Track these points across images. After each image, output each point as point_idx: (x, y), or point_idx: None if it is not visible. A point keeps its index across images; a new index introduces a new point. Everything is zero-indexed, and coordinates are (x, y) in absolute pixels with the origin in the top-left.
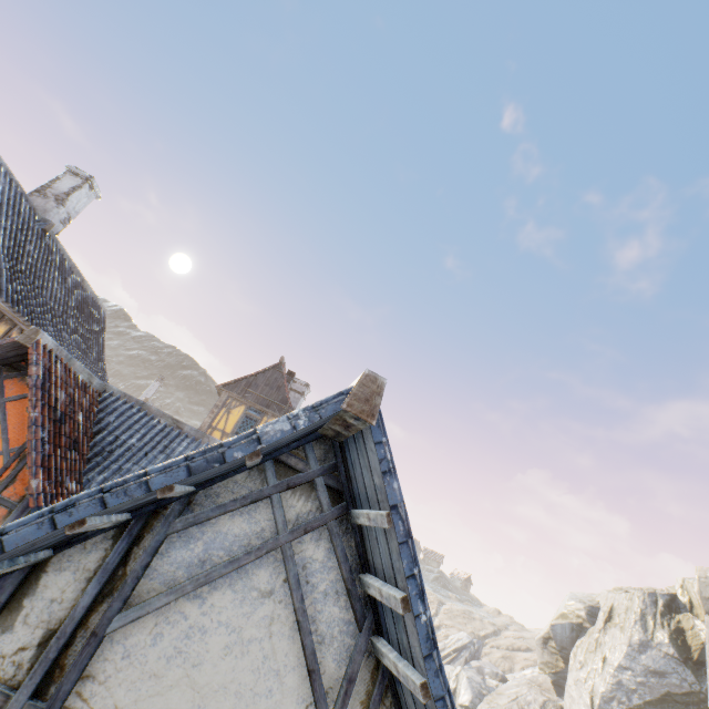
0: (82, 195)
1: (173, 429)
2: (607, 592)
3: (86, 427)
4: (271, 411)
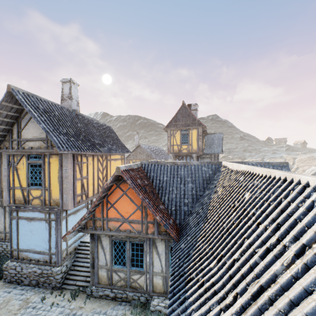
0: (74, 89)
1: (174, 166)
2: None
3: (149, 182)
4: (191, 127)
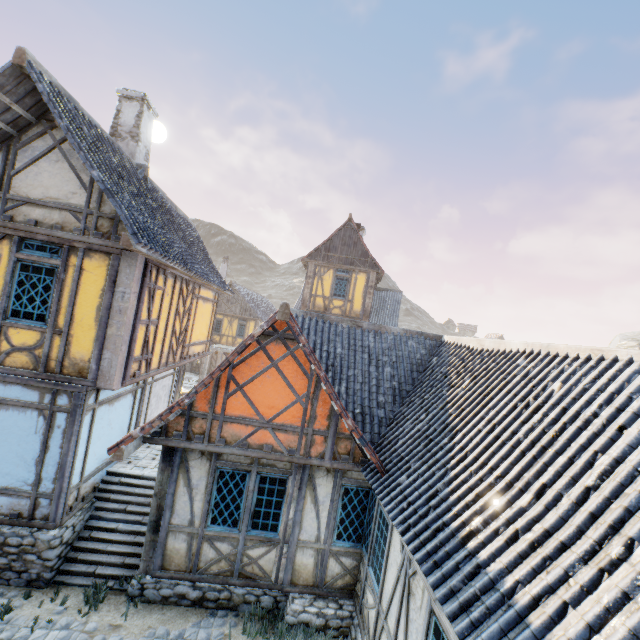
0: (146, 121)
1: (355, 329)
2: None
3: None
4: (356, 267)
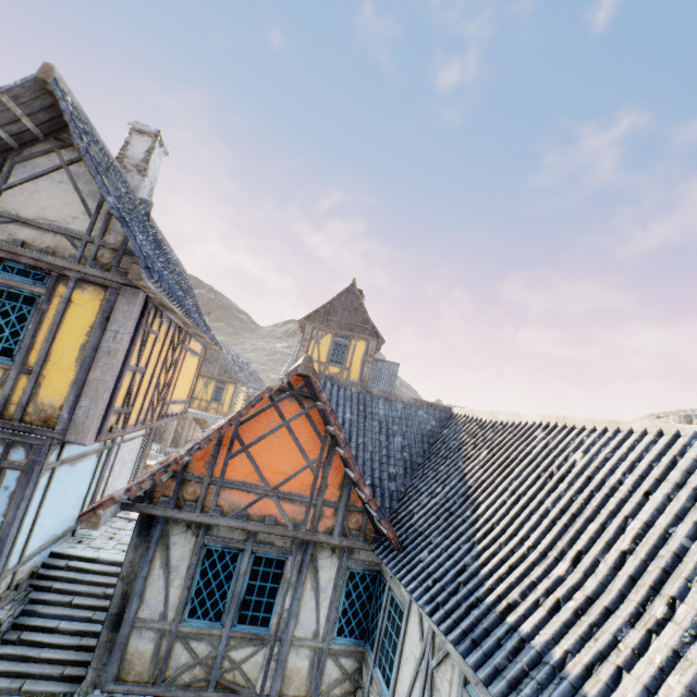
0: (156, 157)
1: (364, 395)
2: (640, 419)
3: None
4: (356, 334)
